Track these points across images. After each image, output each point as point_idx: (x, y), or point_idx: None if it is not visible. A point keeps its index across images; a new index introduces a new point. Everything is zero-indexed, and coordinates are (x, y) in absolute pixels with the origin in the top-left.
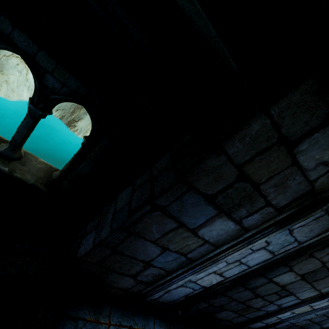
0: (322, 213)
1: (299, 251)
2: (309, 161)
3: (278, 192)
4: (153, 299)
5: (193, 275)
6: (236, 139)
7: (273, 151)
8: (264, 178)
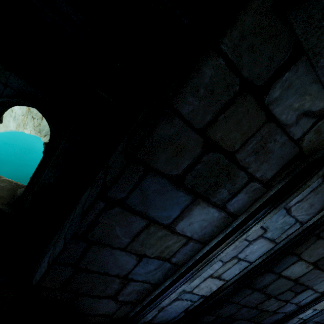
0: (319, 181)
1: (304, 233)
2: (287, 113)
3: (260, 161)
4: (147, 321)
5: (185, 284)
6: (187, 93)
7: (239, 104)
8: (238, 144)
